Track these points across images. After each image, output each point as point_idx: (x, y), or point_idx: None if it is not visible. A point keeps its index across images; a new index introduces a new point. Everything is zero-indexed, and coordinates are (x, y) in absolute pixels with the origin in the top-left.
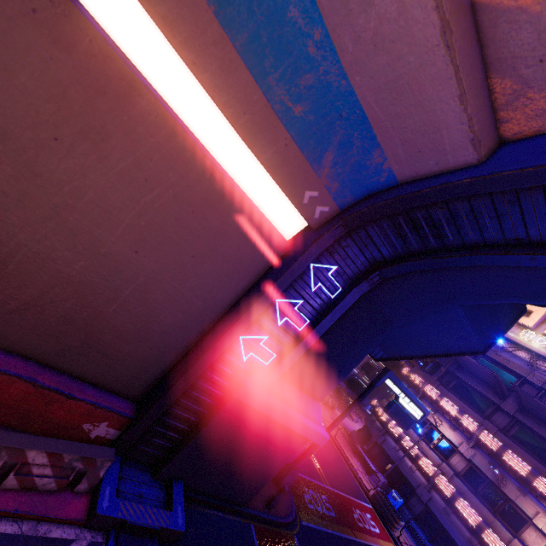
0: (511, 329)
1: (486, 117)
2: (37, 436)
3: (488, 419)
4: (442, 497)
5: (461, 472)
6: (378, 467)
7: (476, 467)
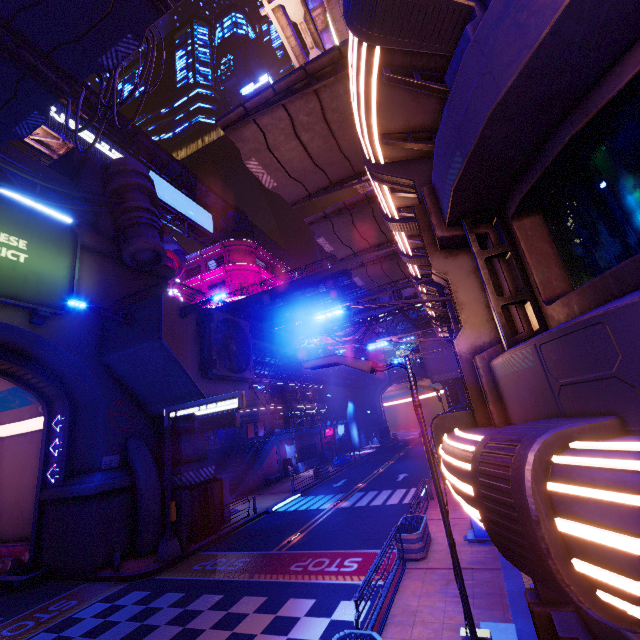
0: None
1: None
2: None
3: None
4: None
5: None
6: None
7: None
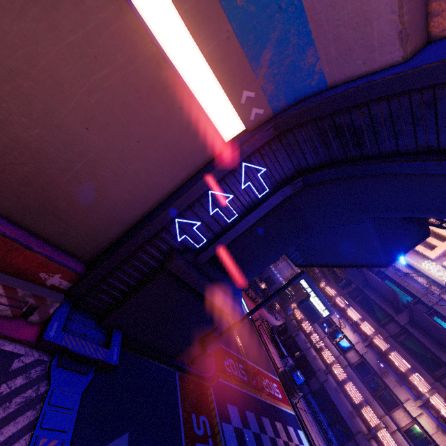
0: (416, 259)
1: (418, 7)
2: None
3: (383, 327)
4: (335, 380)
5: (353, 363)
6: (289, 354)
7: (366, 361)
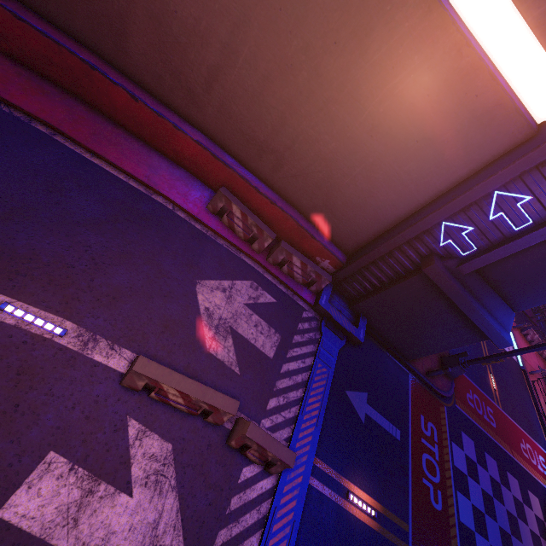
0: None
1: None
2: (297, 251)
3: None
4: None
5: None
6: None
7: None
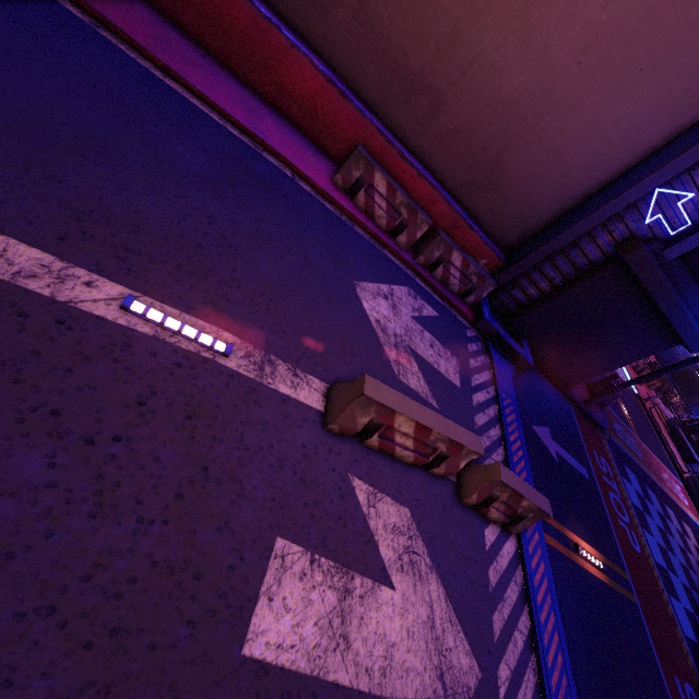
0: None
1: None
2: (456, 245)
3: None
4: None
5: None
6: None
7: None
